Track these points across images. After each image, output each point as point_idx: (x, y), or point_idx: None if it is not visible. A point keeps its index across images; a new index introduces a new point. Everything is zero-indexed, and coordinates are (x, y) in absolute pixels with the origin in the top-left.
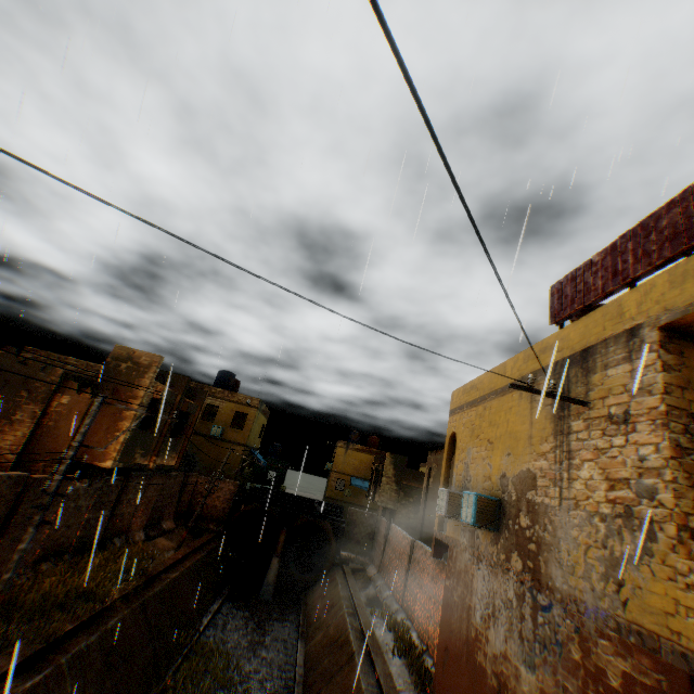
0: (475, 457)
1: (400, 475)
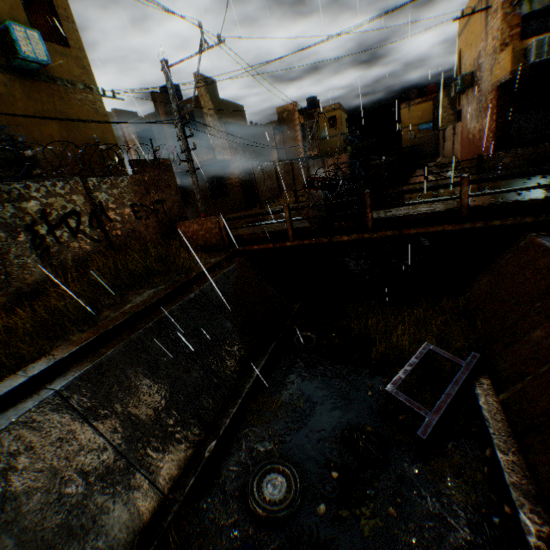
0: (466, 58)
1: (453, 102)
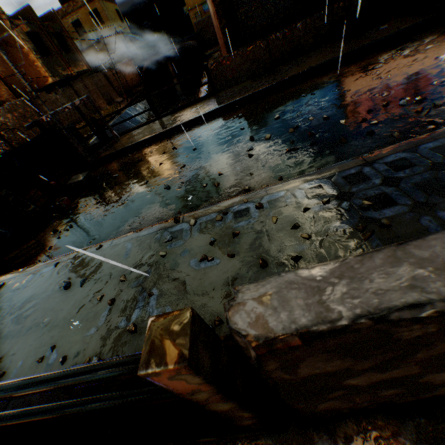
0: None
1: None
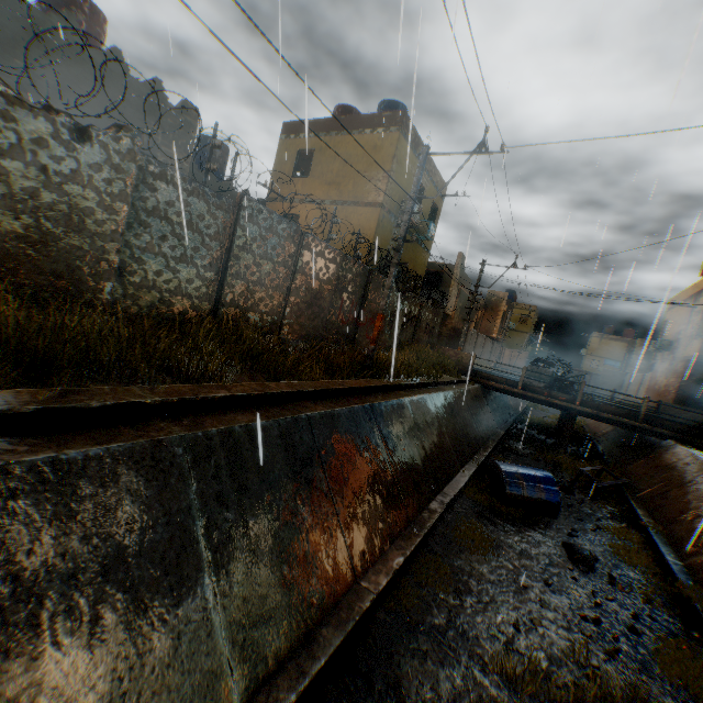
0: (668, 328)
1: (647, 354)
